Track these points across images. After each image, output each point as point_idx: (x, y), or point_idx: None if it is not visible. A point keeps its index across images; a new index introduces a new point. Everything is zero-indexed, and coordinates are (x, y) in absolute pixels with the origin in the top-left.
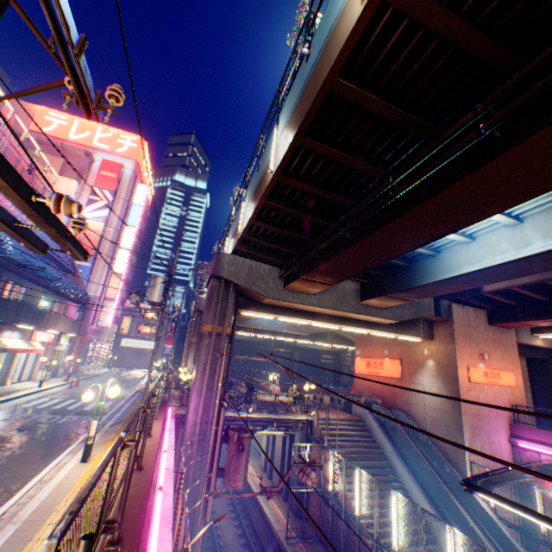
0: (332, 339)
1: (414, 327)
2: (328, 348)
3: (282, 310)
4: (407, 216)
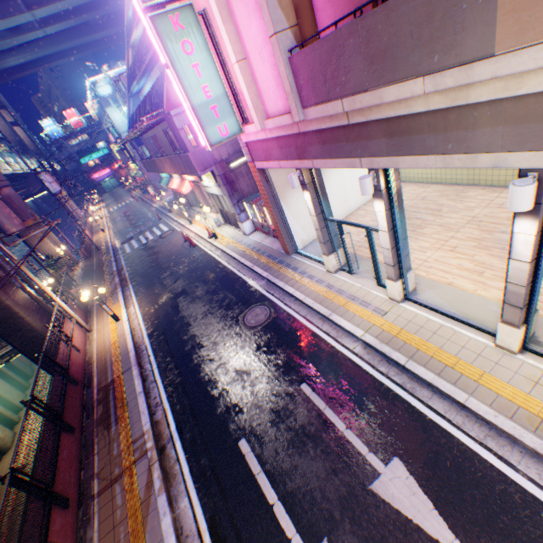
0: None
1: None
2: None
3: None
4: None
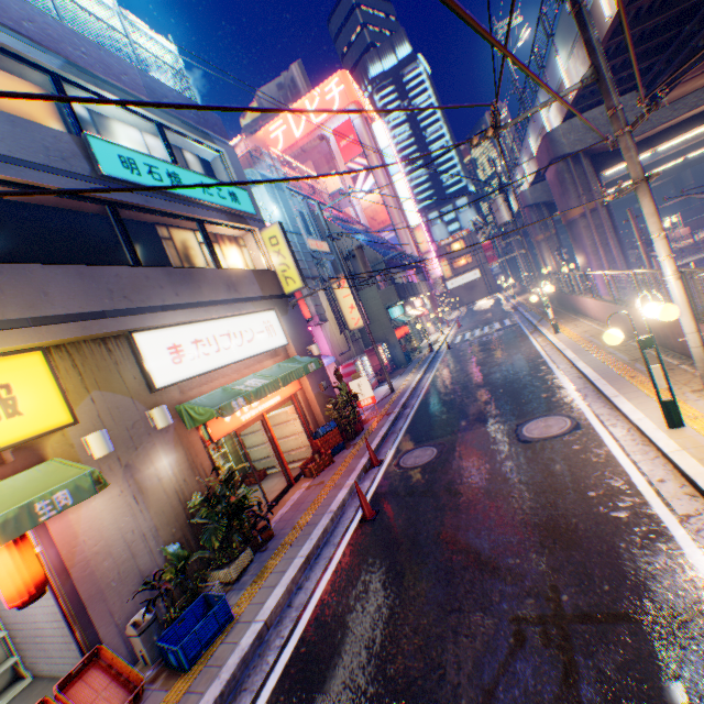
0: None
1: None
2: None
3: (659, 138)
4: None
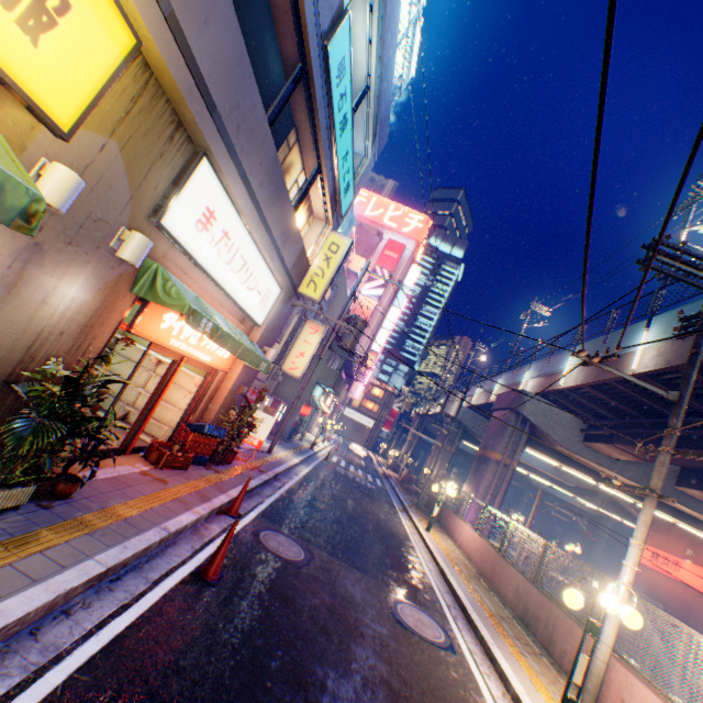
0: (603, 502)
1: None
2: (582, 505)
3: (570, 461)
4: None
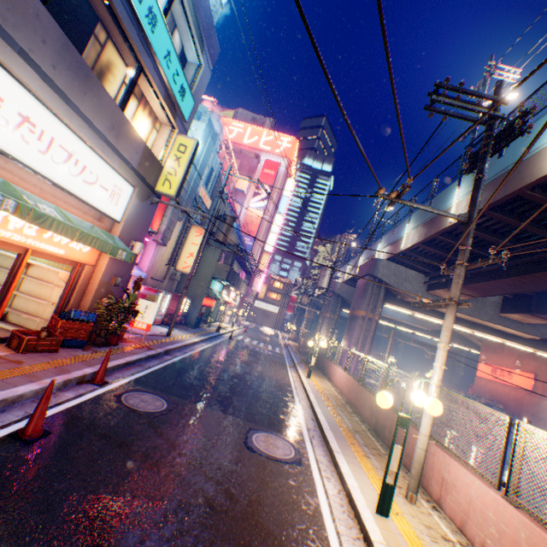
0: (453, 339)
1: None
2: None
3: (419, 309)
4: None
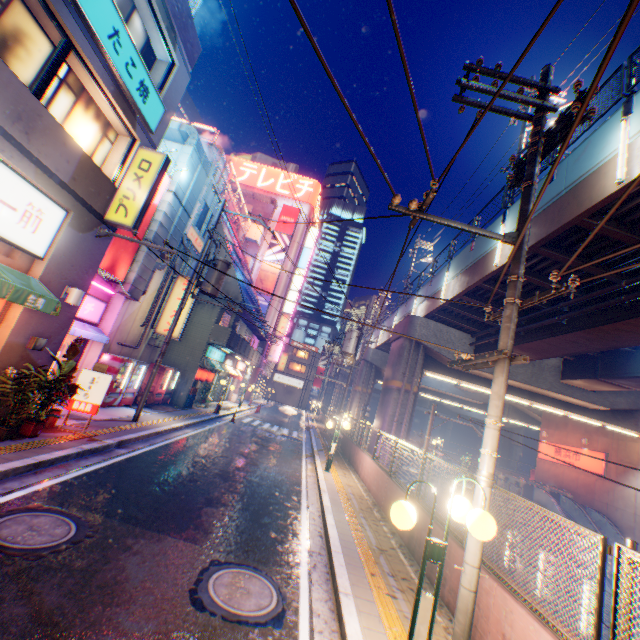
0: (509, 413)
1: (630, 418)
2: None
3: (466, 377)
4: (638, 319)
